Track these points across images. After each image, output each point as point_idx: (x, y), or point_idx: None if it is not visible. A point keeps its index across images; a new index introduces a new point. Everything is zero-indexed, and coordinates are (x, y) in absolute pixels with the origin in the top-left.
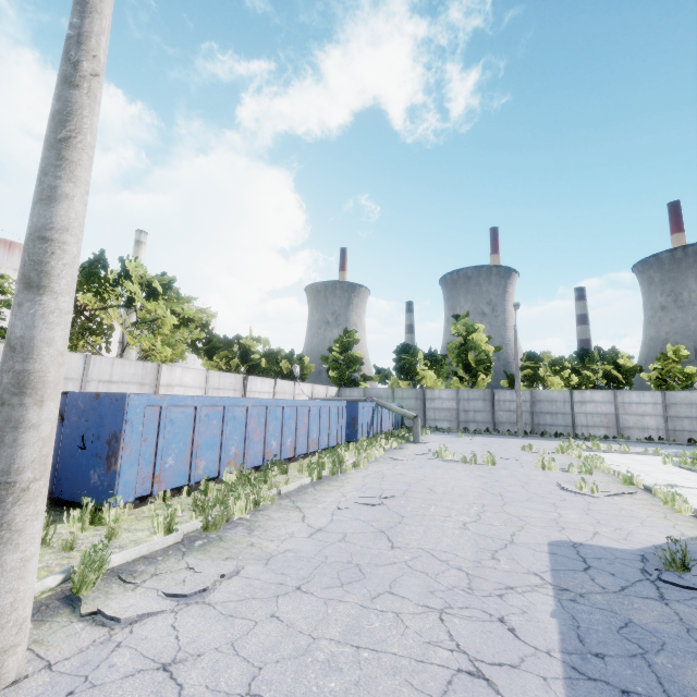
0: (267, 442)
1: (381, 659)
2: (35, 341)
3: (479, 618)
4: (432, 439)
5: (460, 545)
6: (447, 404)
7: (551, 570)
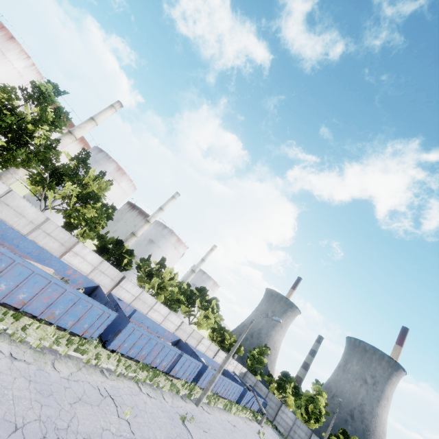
0: (218, 388)
1: (225, 436)
2: (217, 377)
3: None
4: (268, 429)
5: None
6: (288, 420)
7: None
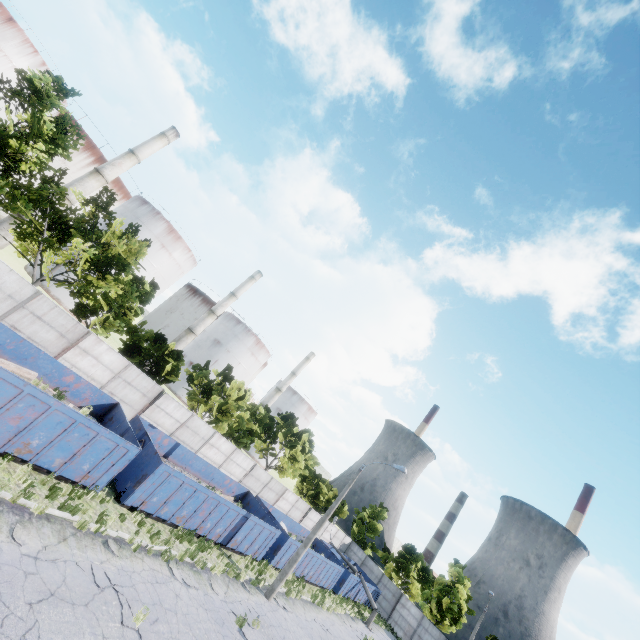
0: (305, 569)
1: None
2: (301, 555)
3: None
4: (379, 633)
5: None
6: (410, 619)
7: None
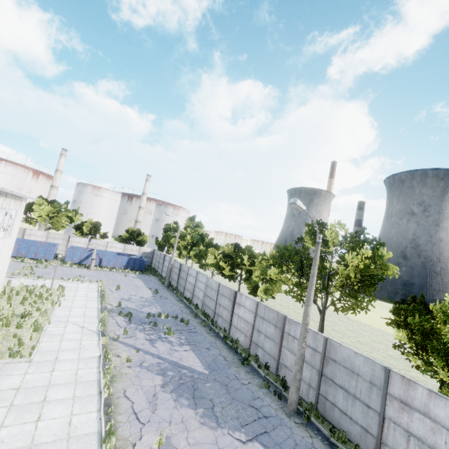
0: None
1: None
2: None
3: None
4: (109, 272)
5: None
6: (167, 264)
7: None
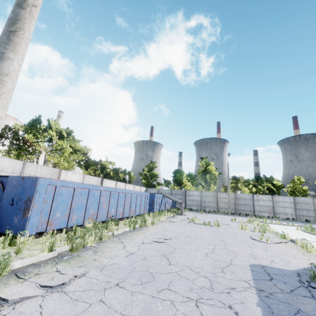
0: (109, 209)
1: None
2: None
3: (218, 305)
4: (189, 214)
5: (204, 264)
6: (196, 198)
7: (253, 279)
